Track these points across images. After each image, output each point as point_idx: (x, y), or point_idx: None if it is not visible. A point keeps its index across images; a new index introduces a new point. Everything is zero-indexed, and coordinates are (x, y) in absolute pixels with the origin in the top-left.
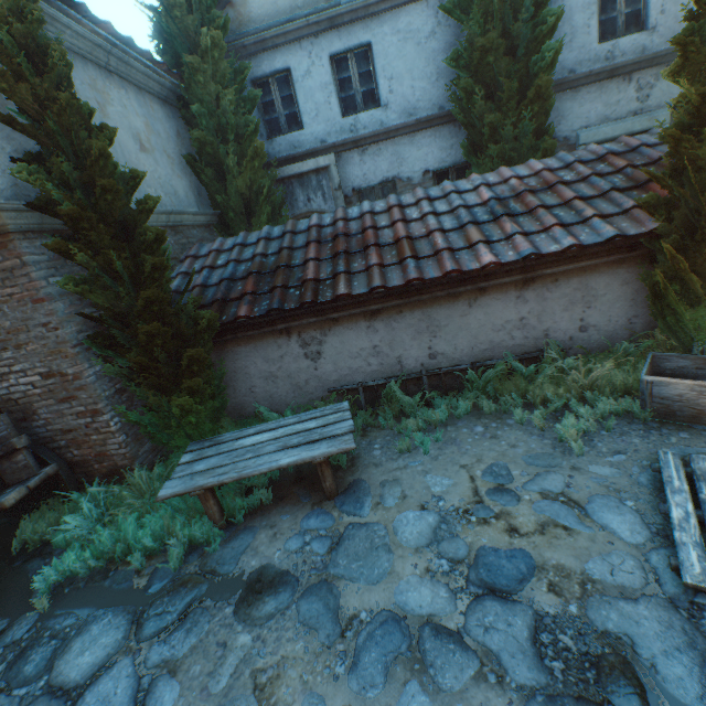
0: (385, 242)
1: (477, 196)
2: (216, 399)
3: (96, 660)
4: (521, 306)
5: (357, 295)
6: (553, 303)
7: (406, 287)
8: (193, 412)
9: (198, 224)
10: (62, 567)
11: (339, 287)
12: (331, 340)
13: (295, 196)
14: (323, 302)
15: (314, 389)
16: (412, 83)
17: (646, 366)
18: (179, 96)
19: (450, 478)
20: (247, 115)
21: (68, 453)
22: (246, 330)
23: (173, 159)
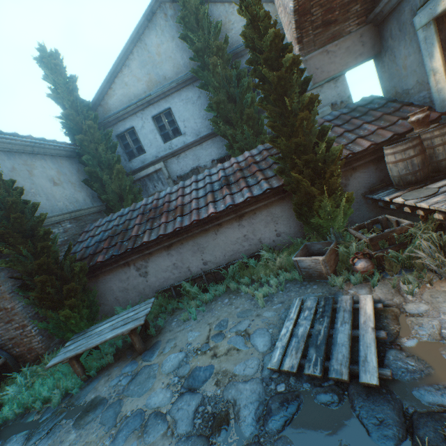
0: (171, 208)
1: (217, 176)
2: (93, 308)
3: None
4: (242, 229)
5: (152, 240)
6: (258, 225)
7: (177, 231)
8: (72, 317)
9: (92, 212)
10: (2, 415)
11: (144, 238)
12: (151, 264)
13: (147, 186)
14: (136, 247)
15: (149, 292)
16: (195, 121)
17: (297, 252)
18: (77, 152)
19: (200, 331)
20: (114, 153)
21: (14, 351)
22: (106, 267)
23: (75, 184)
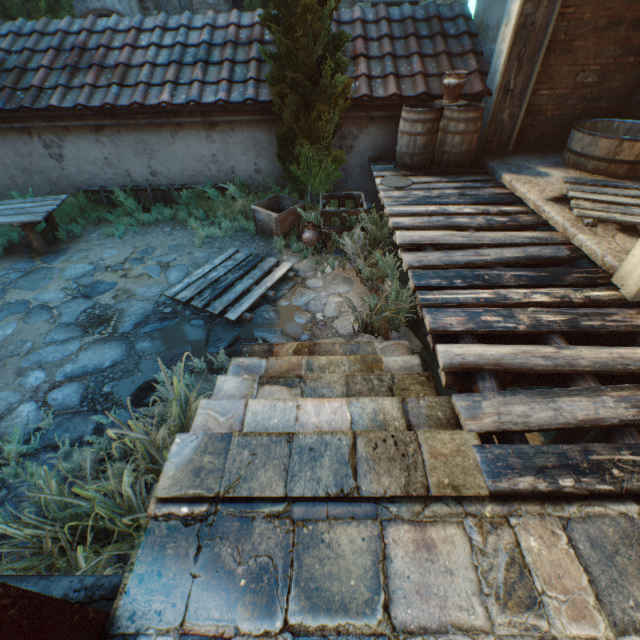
0: (108, 64)
1: (199, 37)
2: None
3: None
4: (211, 145)
5: (65, 108)
6: (234, 147)
7: (109, 110)
8: None
9: None
10: None
11: (52, 98)
12: (69, 146)
13: None
14: (38, 109)
15: (67, 187)
16: None
17: (262, 201)
18: None
19: (122, 252)
20: None
21: None
22: None
23: None
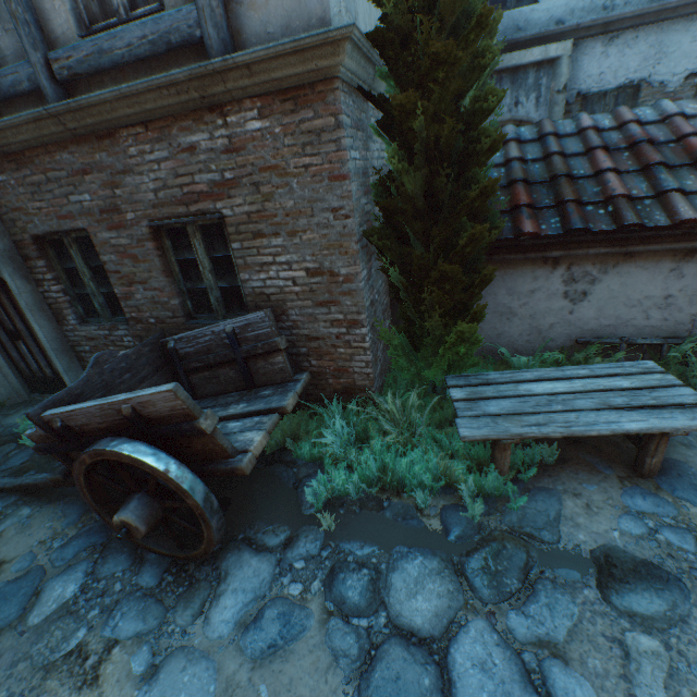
0: None
1: None
2: None
3: (437, 610)
4: None
5: None
6: None
7: None
8: (468, 341)
9: None
10: (329, 485)
11: (679, 209)
12: (609, 280)
13: None
14: (655, 228)
15: (556, 336)
16: None
17: None
18: None
19: None
20: None
21: (304, 362)
22: (506, 252)
23: None
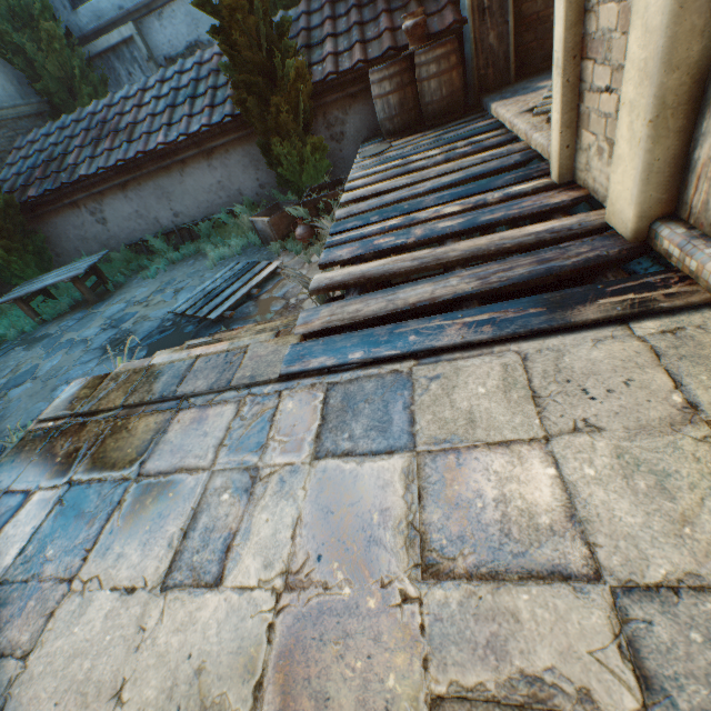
0: (121, 128)
1: (189, 77)
2: (44, 256)
3: None
4: (214, 173)
5: (91, 175)
6: (234, 169)
7: (123, 166)
8: (13, 262)
9: (25, 115)
10: None
11: (81, 170)
12: (108, 209)
13: (117, 72)
14: (73, 182)
15: (116, 246)
16: None
17: (261, 211)
18: None
19: (151, 288)
20: None
21: None
22: (48, 206)
23: None
